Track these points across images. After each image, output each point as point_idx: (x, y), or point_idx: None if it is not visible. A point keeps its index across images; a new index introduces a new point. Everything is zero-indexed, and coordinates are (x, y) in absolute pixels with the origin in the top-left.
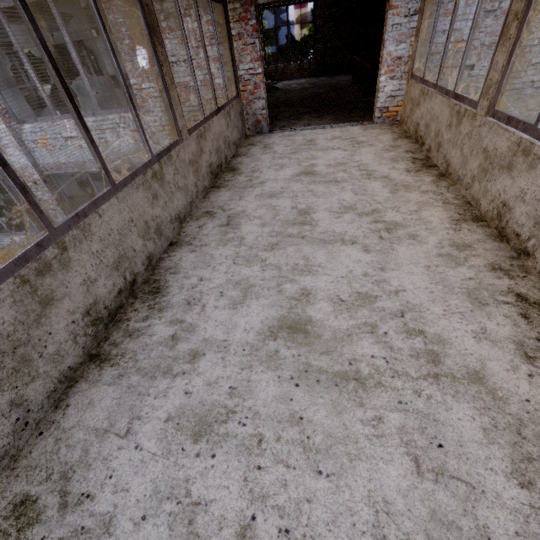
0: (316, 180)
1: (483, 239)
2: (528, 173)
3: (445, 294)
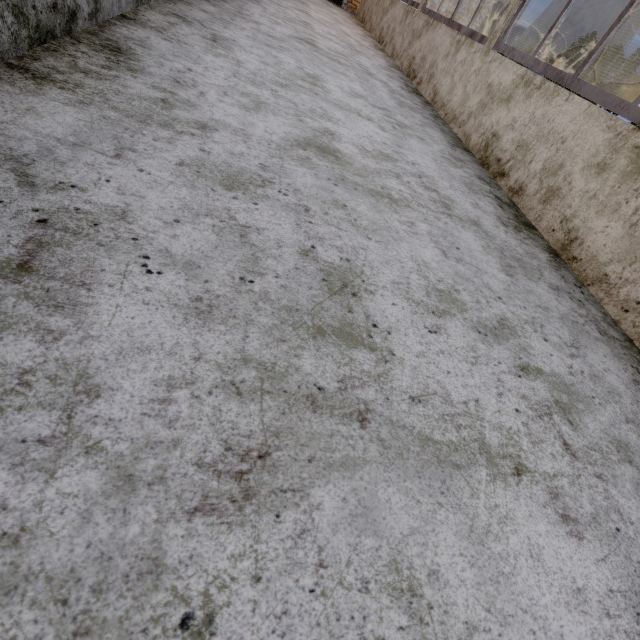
0: (308, 0)
1: (373, 40)
2: (390, 11)
3: (355, 35)
